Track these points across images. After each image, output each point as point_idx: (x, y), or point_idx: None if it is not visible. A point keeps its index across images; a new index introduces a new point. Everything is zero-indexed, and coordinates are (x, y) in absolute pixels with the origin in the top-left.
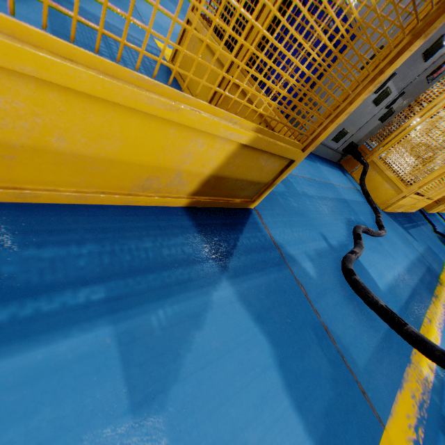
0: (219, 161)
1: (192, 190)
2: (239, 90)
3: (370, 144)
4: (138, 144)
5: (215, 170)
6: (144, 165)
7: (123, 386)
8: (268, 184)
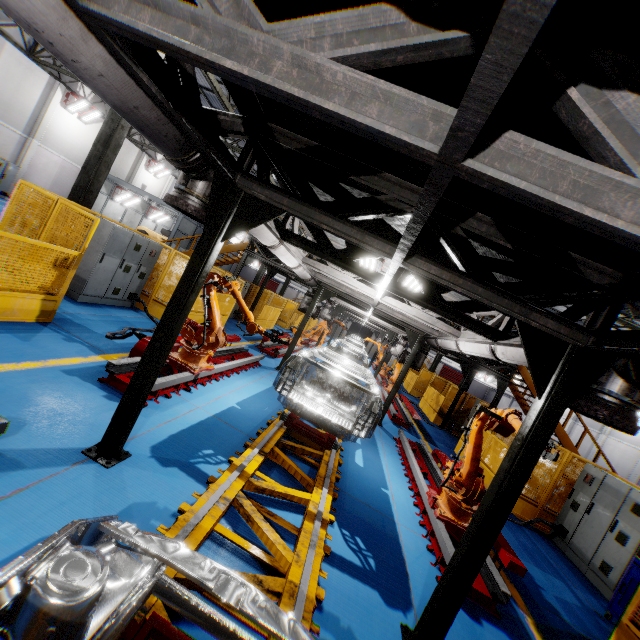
0: (28, 305)
1: (21, 315)
2: (28, 288)
3: (148, 292)
4: (4, 303)
5: (28, 308)
6: (5, 308)
7: (20, 339)
8: (53, 311)
